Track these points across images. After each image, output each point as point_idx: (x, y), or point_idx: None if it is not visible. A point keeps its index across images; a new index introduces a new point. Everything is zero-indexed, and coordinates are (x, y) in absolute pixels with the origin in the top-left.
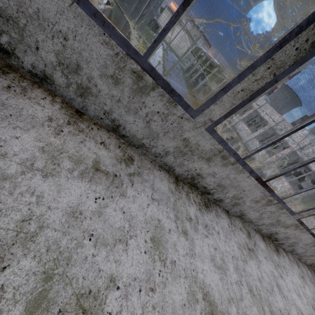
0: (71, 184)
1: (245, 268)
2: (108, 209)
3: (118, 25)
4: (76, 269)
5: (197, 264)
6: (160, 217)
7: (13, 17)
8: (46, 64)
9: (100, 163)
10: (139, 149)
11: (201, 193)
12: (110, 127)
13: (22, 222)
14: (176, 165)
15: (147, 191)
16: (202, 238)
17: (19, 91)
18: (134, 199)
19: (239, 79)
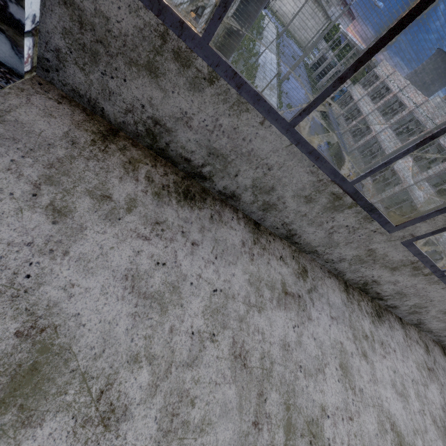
0: (275, 315)
1: (427, 394)
2: (303, 337)
3: (238, 39)
4: (300, 400)
5: (381, 391)
6: (341, 339)
7: (224, 155)
8: (238, 186)
9: (286, 284)
10: (309, 255)
11: (371, 299)
12: (284, 235)
13: (261, 359)
14: (349, 270)
15: (325, 308)
16: (380, 360)
17: (218, 219)
18: (318, 321)
19: None
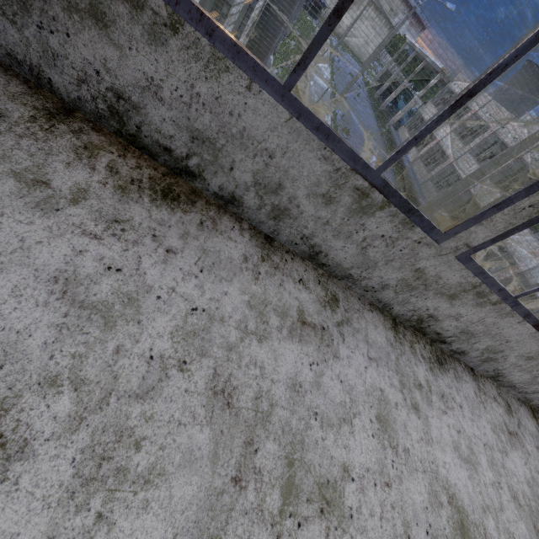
0: (283, 347)
1: (505, 463)
2: (324, 378)
3: (271, 41)
4: (311, 455)
5: (436, 454)
6: (382, 385)
7: (211, 139)
8: (237, 185)
9: (304, 312)
10: (342, 281)
11: (430, 341)
12: (306, 254)
13: (256, 399)
14: (396, 302)
15: (362, 346)
16: (438, 416)
17: (211, 226)
18: (348, 360)
19: (528, 192)
